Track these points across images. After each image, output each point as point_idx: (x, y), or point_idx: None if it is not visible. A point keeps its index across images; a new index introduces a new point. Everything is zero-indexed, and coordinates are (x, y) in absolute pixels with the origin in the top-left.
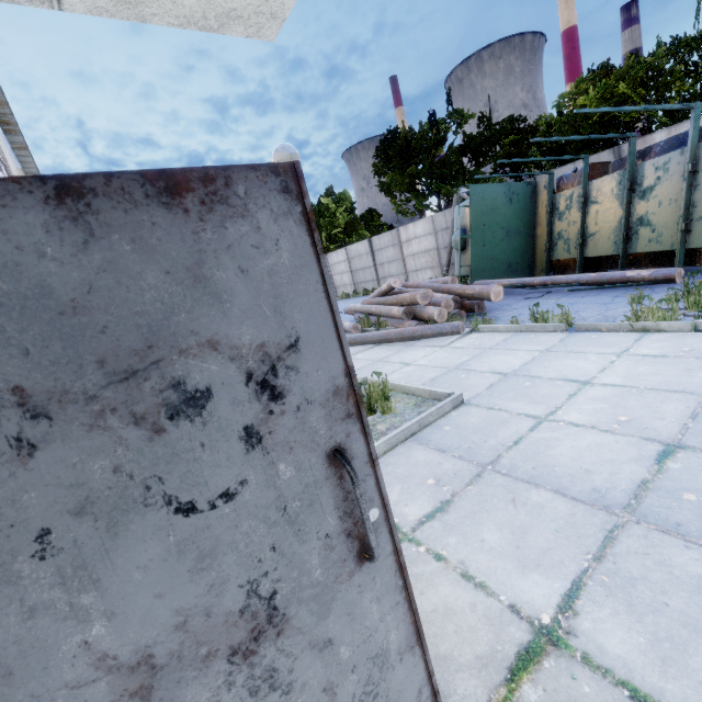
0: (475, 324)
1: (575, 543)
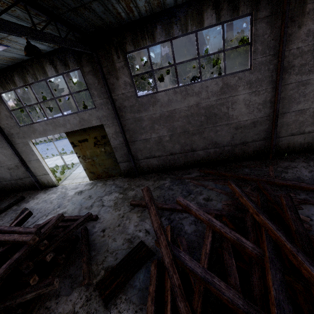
0: None
1: None
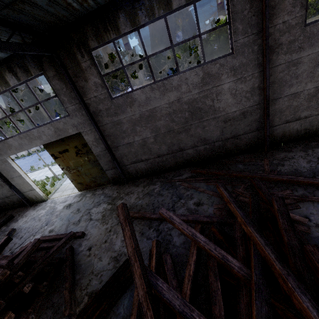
0: None
1: None
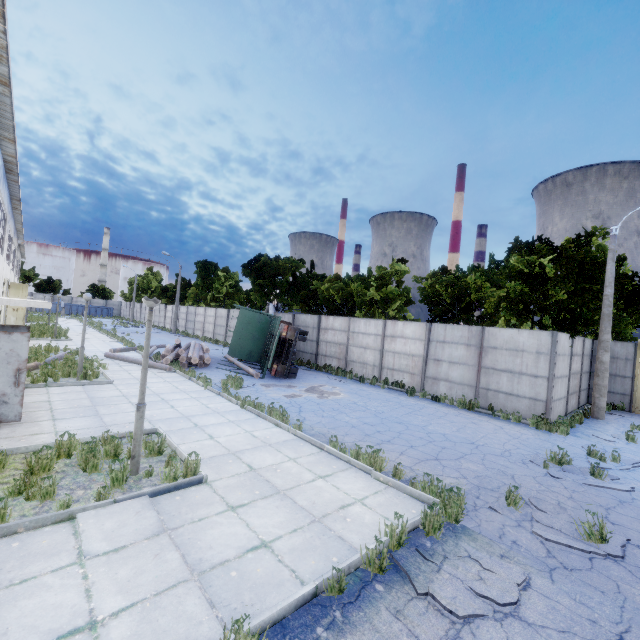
0: (178, 369)
1: (75, 398)
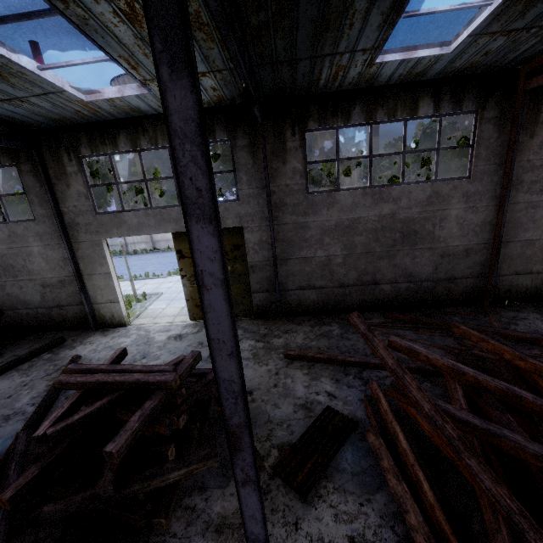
0: None
1: None
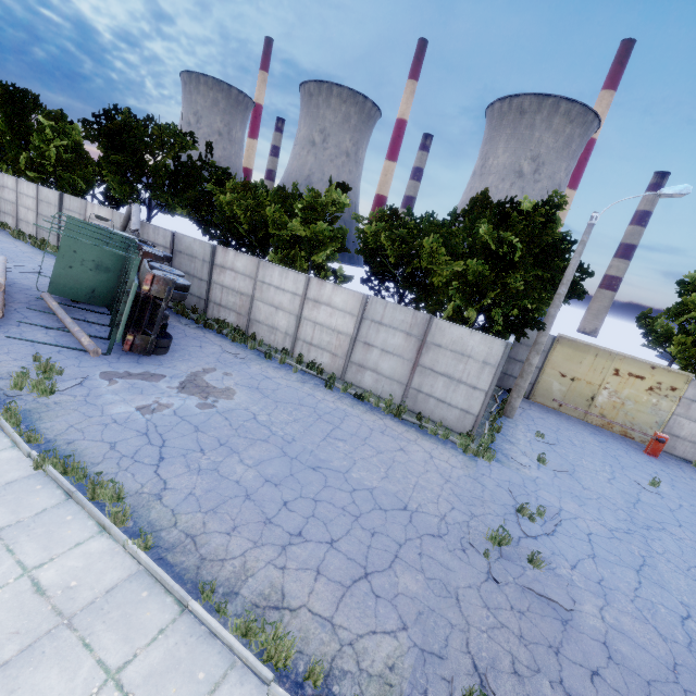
0: None
1: None
